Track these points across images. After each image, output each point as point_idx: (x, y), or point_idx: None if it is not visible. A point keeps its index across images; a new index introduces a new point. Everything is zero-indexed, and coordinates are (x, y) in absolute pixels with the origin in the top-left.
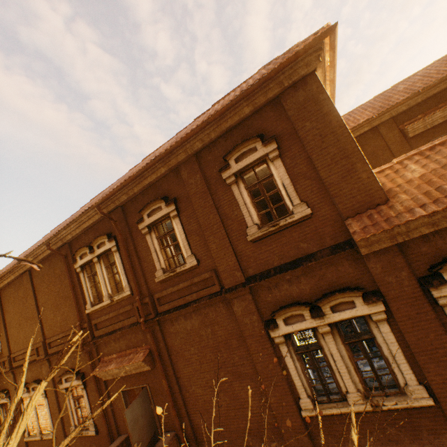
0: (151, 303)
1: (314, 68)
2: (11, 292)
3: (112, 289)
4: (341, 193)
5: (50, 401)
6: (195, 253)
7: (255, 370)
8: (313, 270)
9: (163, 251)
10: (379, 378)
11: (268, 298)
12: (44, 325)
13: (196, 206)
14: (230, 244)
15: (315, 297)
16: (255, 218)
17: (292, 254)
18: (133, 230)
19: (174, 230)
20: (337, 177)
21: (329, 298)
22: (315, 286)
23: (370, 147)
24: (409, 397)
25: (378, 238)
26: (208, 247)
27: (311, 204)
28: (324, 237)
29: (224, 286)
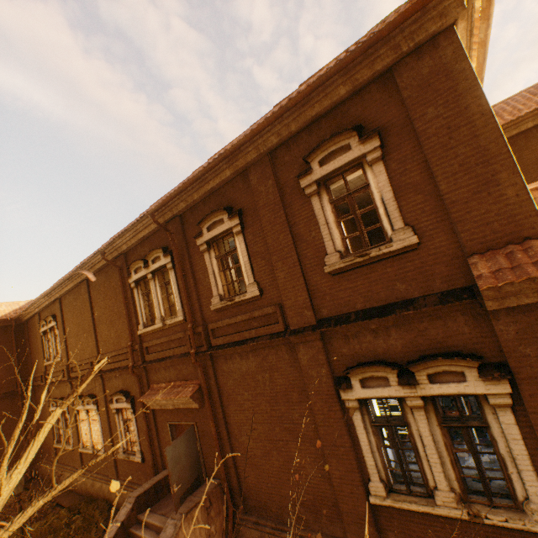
0: (205, 334)
1: (453, 20)
2: (71, 300)
3: (165, 311)
4: (468, 216)
5: (102, 419)
6: (258, 281)
7: (318, 434)
8: (410, 322)
9: (222, 274)
10: (487, 480)
11: (343, 349)
12: (99, 340)
13: (264, 221)
14: (302, 275)
15: (407, 359)
16: (338, 244)
17: (384, 297)
18: (191, 246)
19: (237, 249)
20: (466, 193)
21: (427, 363)
22: (410, 343)
23: (533, 153)
24: (528, 518)
25: (517, 289)
26: (275, 275)
27: (420, 230)
28: (433, 278)
29: (290, 326)
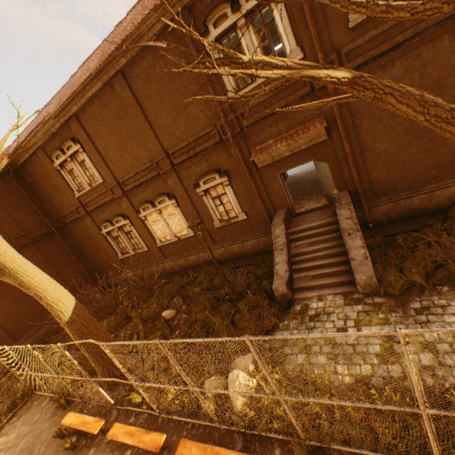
0: (337, 61)
1: None
2: (95, 111)
3: None
4: None
5: (184, 208)
6: None
7: None
8: None
9: None
10: None
11: None
12: (159, 138)
13: None
14: None
15: None
16: None
17: None
18: None
19: None
20: None
21: None
22: None
23: None
24: None
25: None
26: None
27: None
28: None
29: None
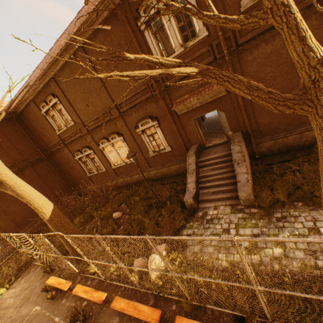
0: (233, 37)
1: None
2: (66, 75)
3: (182, 39)
4: None
5: (129, 143)
6: None
7: None
8: None
9: None
10: None
11: None
12: (110, 93)
13: None
14: None
15: None
16: None
17: None
18: None
19: None
20: None
21: None
22: None
23: None
24: None
25: None
26: None
27: None
28: None
29: None
